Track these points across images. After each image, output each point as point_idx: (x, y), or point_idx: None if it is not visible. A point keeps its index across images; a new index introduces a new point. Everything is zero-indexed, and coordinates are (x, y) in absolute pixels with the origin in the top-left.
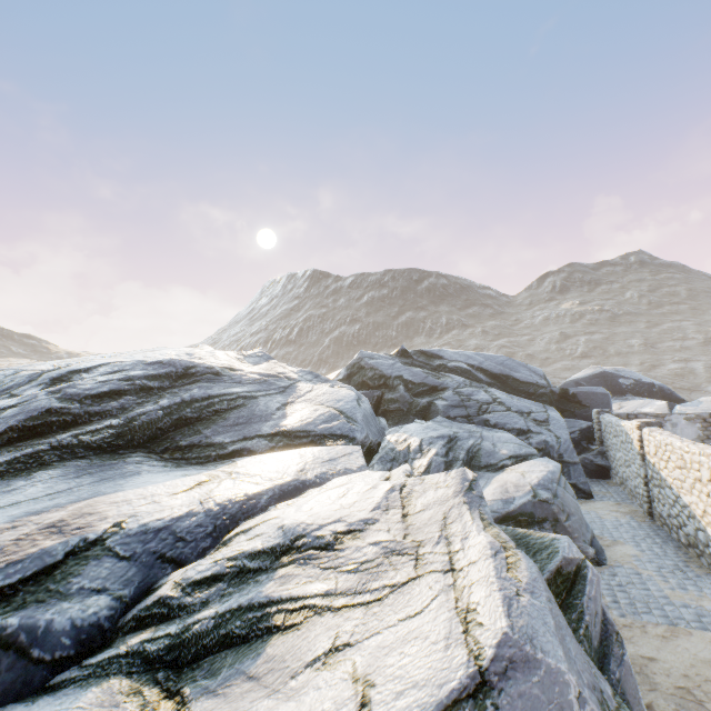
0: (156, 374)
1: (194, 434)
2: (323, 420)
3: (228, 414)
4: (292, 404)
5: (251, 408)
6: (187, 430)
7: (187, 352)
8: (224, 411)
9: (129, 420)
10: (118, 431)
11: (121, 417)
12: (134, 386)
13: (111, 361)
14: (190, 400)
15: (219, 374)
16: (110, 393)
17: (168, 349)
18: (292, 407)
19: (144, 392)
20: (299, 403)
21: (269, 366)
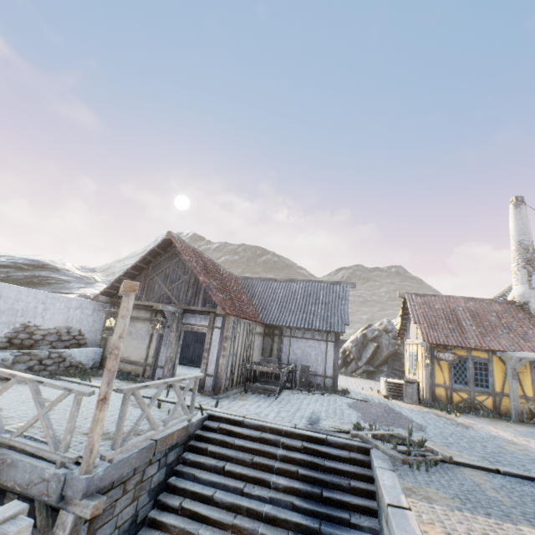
0: (28, 264)
1: (34, 287)
2: (92, 294)
3: (53, 285)
4: (86, 288)
5: (66, 285)
6: (32, 286)
7: (51, 260)
8: (53, 283)
9: (9, 276)
10: (3, 278)
11: (6, 274)
12: (16, 265)
13: (11, 255)
14: (38, 276)
15: (59, 271)
16: (5, 266)
17: (43, 257)
18: (85, 289)
19: (20, 269)
20: (89, 288)
21: (91, 274)
